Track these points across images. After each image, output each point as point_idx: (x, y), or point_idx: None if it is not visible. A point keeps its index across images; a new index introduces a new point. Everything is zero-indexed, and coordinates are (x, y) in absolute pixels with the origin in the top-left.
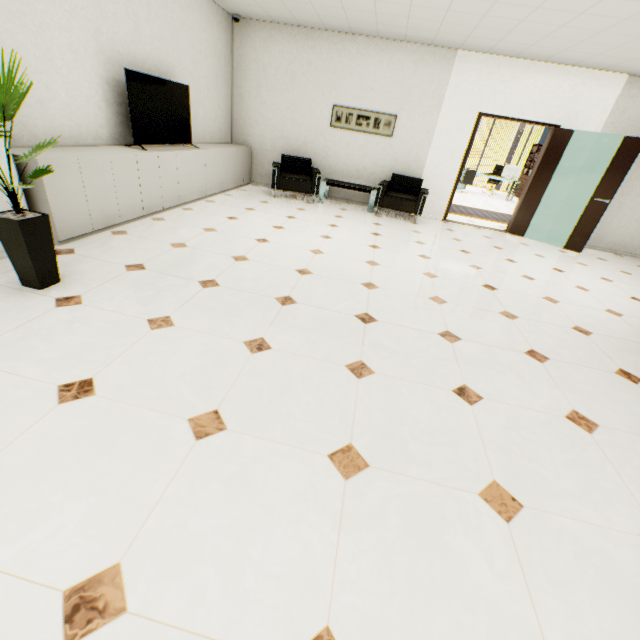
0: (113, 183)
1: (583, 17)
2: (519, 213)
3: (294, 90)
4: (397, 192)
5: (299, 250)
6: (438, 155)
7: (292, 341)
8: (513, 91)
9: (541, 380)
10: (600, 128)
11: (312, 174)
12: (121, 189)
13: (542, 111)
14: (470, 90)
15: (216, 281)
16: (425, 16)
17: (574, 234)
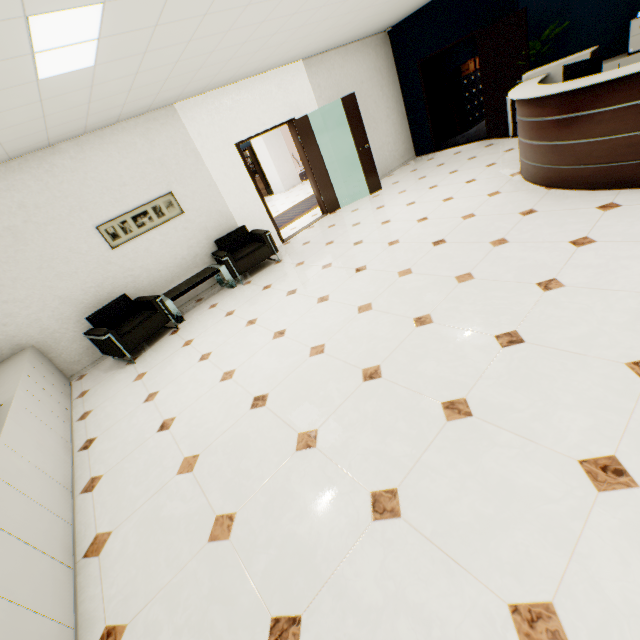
0: (4, 604)
1: (294, 17)
2: (323, 195)
3: (29, 245)
4: (235, 252)
5: (306, 366)
6: (235, 198)
7: (585, 425)
8: (244, 112)
9: (632, 248)
10: (316, 104)
11: (148, 305)
12: (20, 592)
13: (275, 115)
14: (213, 131)
15: (378, 491)
16: (150, 80)
17: (368, 180)
